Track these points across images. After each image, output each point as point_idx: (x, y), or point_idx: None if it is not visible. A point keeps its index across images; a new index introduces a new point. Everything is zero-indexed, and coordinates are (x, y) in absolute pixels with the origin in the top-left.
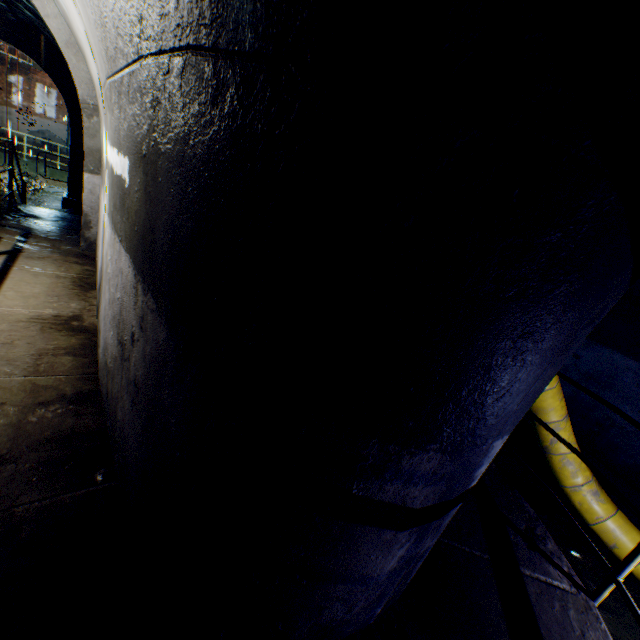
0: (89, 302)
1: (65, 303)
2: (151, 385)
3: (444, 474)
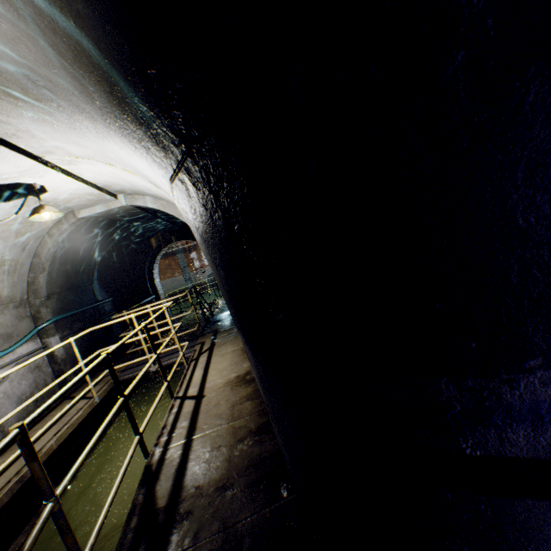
0: None
1: (240, 366)
2: (267, 399)
3: None
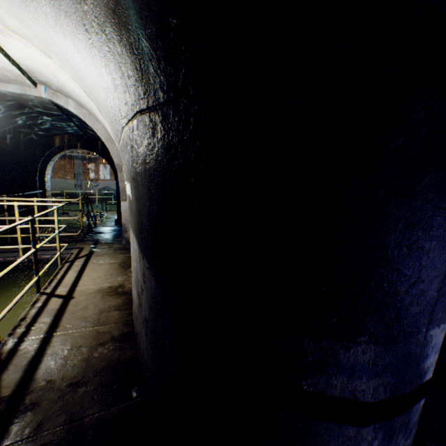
0: (128, 275)
1: (115, 278)
2: (152, 319)
3: (385, 365)
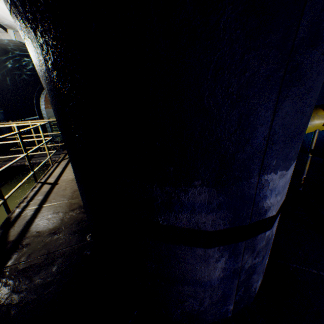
0: None
1: None
2: None
3: (220, 203)
